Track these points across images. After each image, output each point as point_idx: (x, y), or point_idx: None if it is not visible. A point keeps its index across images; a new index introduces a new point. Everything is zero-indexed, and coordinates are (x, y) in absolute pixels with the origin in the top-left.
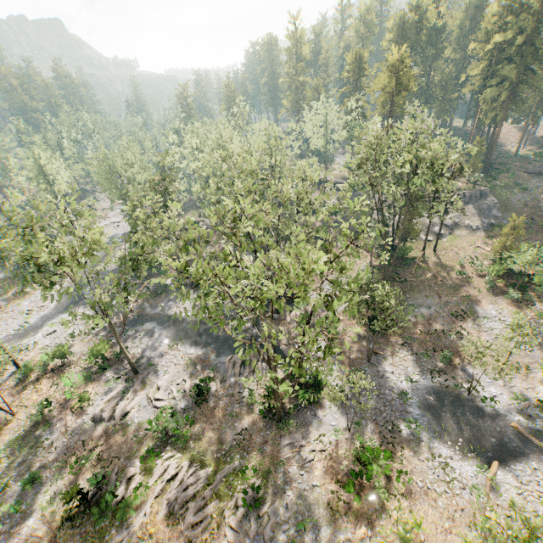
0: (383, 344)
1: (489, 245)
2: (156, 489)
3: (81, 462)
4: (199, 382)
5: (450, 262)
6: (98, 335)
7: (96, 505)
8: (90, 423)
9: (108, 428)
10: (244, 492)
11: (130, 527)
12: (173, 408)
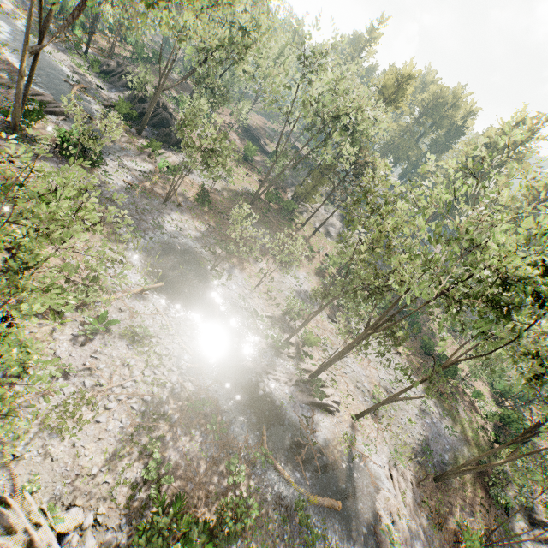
0: (194, 212)
1: None
2: None
3: None
4: None
5: (314, 244)
6: None
7: None
8: None
9: None
10: None
11: None
12: None
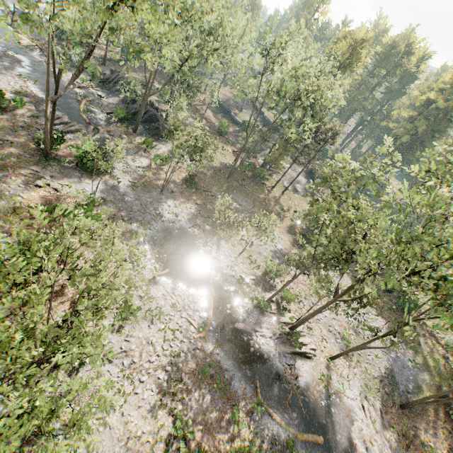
0: (184, 195)
1: None
2: None
3: None
4: (12, 99)
5: (284, 203)
6: None
7: None
8: None
9: None
10: None
11: None
12: None
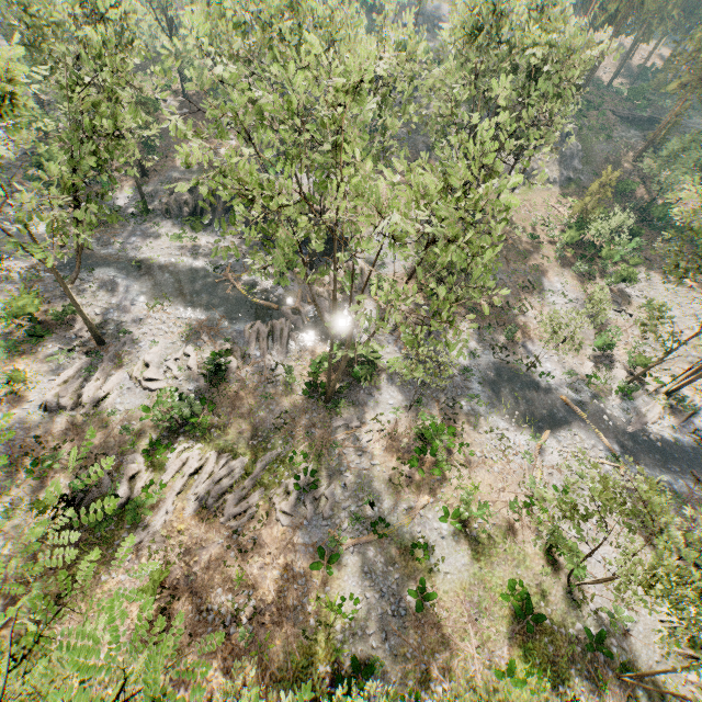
0: None
1: (563, 206)
2: (176, 486)
3: (45, 464)
4: (212, 356)
5: (521, 222)
6: (7, 283)
7: (88, 511)
8: (40, 414)
9: (75, 419)
10: (296, 478)
11: (149, 528)
12: (176, 390)
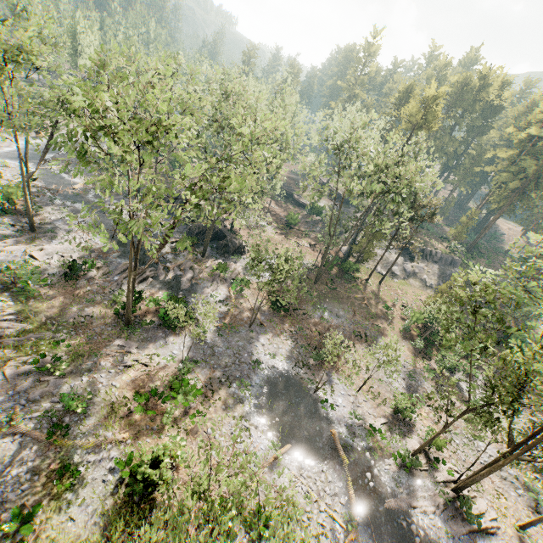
0: (274, 322)
1: None
2: None
3: None
4: (82, 262)
5: (386, 297)
6: None
7: None
8: None
9: None
10: (42, 355)
11: None
12: (41, 270)
